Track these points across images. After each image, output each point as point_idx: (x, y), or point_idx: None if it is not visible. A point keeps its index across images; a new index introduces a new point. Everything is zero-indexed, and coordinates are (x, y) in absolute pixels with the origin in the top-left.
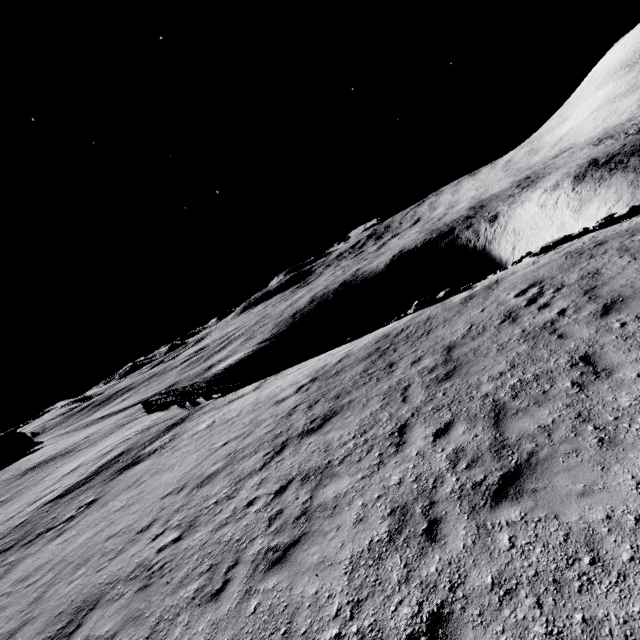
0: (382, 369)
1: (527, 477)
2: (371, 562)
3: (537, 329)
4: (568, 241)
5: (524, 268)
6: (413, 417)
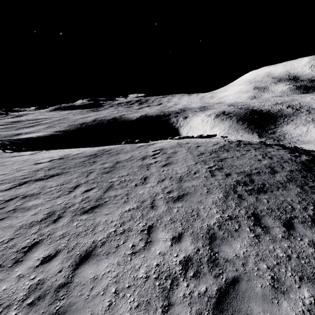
0: (90, 163)
1: (98, 208)
2: (28, 227)
3: (145, 165)
4: (188, 138)
5: (165, 142)
6: (84, 183)
